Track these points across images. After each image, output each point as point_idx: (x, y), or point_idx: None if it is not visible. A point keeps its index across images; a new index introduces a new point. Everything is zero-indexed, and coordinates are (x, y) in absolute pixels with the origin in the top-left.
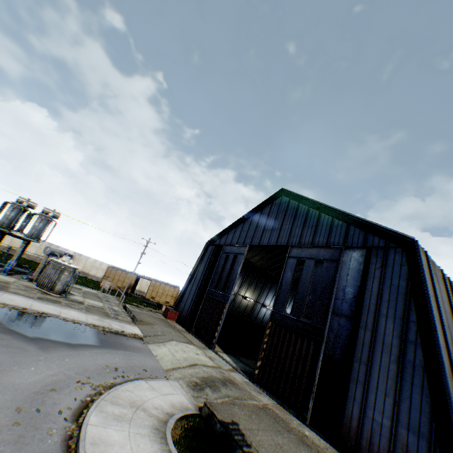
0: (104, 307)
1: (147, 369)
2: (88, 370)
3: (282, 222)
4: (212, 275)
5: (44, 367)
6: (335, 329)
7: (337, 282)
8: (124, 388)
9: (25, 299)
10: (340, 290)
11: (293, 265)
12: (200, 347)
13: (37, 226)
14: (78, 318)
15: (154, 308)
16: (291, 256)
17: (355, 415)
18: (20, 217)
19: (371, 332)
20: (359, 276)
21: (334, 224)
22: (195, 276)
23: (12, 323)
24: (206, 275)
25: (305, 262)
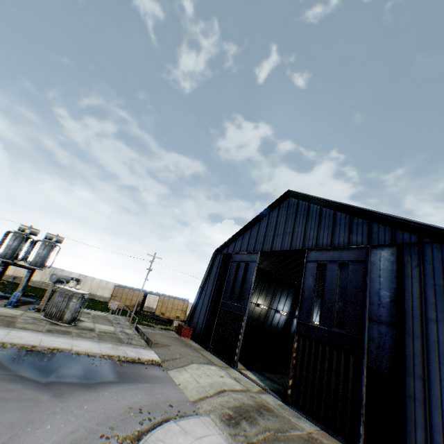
0: (116, 331)
1: (173, 403)
2: (110, 417)
3: (294, 225)
4: (224, 286)
5: (61, 421)
6: (375, 339)
7: (369, 285)
8: (154, 438)
9: (33, 334)
10: (373, 294)
11: (313, 269)
12: (222, 367)
13: (41, 254)
14: (91, 350)
15: (165, 324)
16: (309, 260)
17: (420, 441)
18: (23, 246)
19: (421, 340)
20: (394, 277)
21: (353, 222)
22: (206, 288)
23: (21, 367)
24: (217, 286)
25: (327, 265)
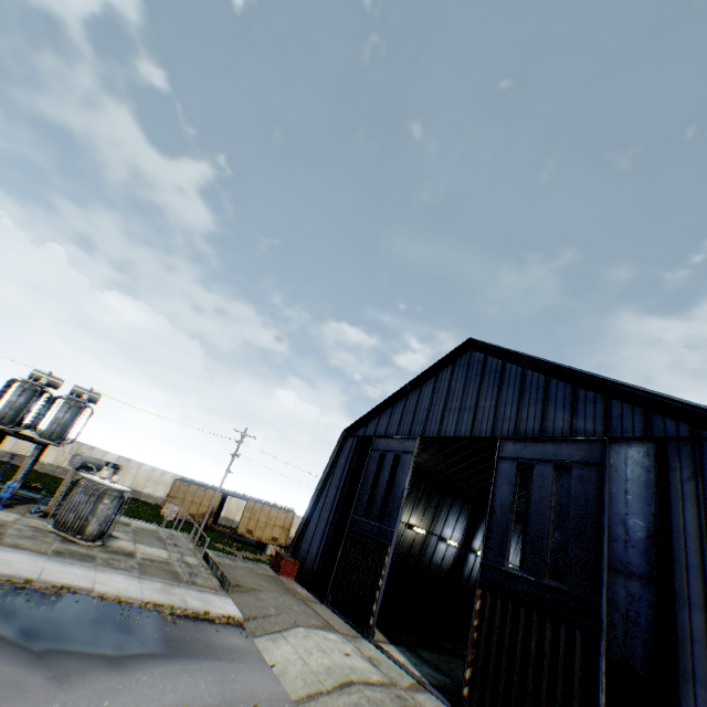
0: (170, 559)
1: (261, 703)
2: None
3: (478, 395)
4: (357, 491)
5: None
6: (621, 603)
7: (607, 505)
8: None
9: (30, 557)
10: (615, 522)
11: (511, 472)
12: (348, 636)
13: (61, 419)
14: (125, 592)
15: (253, 550)
16: (504, 456)
17: None
18: (33, 404)
19: (705, 612)
20: (651, 494)
21: (578, 396)
22: (326, 492)
23: (2, 619)
24: (345, 491)
25: (534, 467)
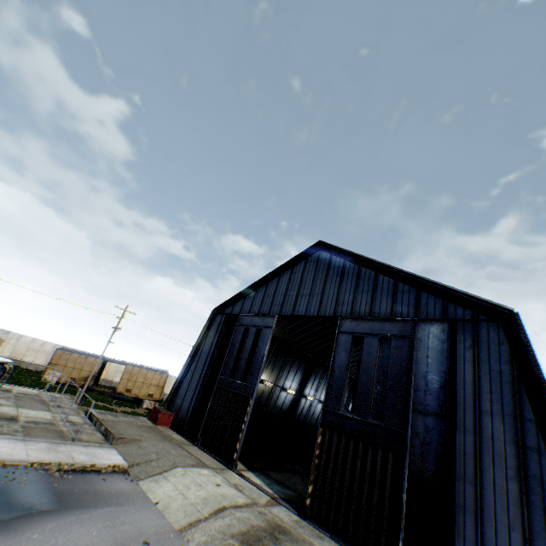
0: (55, 420)
1: (150, 538)
2: None
3: (324, 285)
4: (225, 357)
5: None
6: (420, 433)
7: (415, 366)
8: None
9: None
10: (419, 378)
11: (347, 343)
12: (217, 469)
13: None
14: (10, 456)
15: (132, 406)
16: (343, 331)
17: None
18: None
19: (474, 436)
20: (445, 358)
21: (398, 288)
22: (197, 358)
23: None
24: (214, 357)
25: (364, 339)
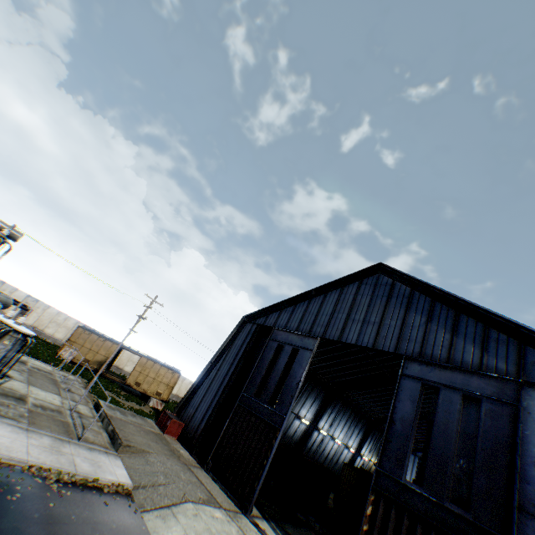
0: (63, 408)
1: None
2: None
3: (383, 313)
4: (251, 372)
5: None
6: None
7: (519, 445)
8: None
9: None
10: (528, 464)
11: (414, 390)
12: (230, 512)
13: None
14: (8, 451)
15: (138, 401)
16: (408, 374)
17: None
18: None
19: None
20: None
21: (490, 336)
22: (218, 366)
23: None
24: (238, 369)
25: (440, 391)
